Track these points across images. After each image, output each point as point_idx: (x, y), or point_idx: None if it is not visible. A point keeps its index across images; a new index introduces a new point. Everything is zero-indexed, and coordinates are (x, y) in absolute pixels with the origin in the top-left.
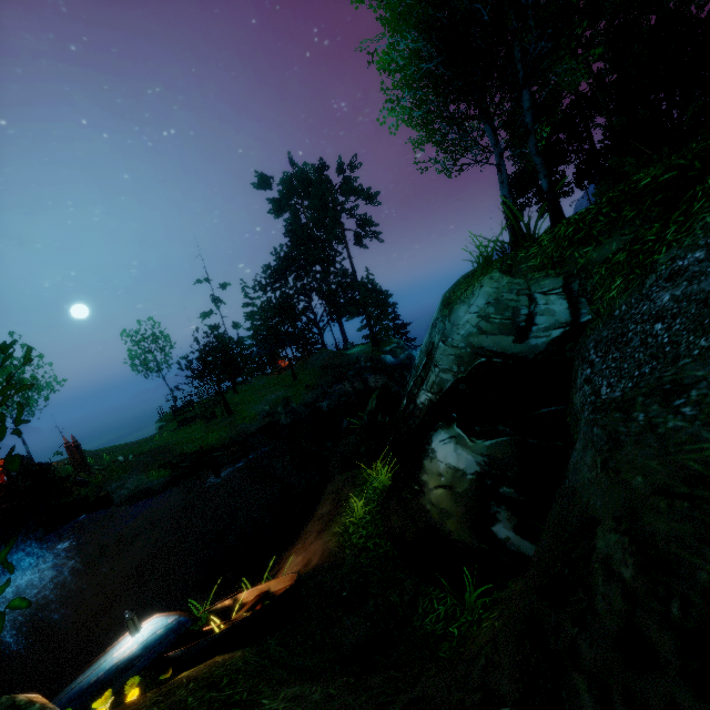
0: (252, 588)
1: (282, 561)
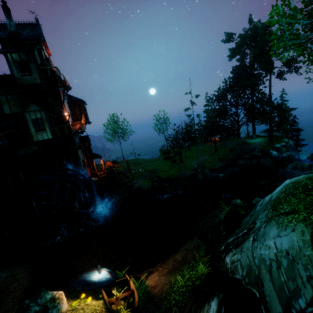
0: (133, 283)
1: (155, 268)
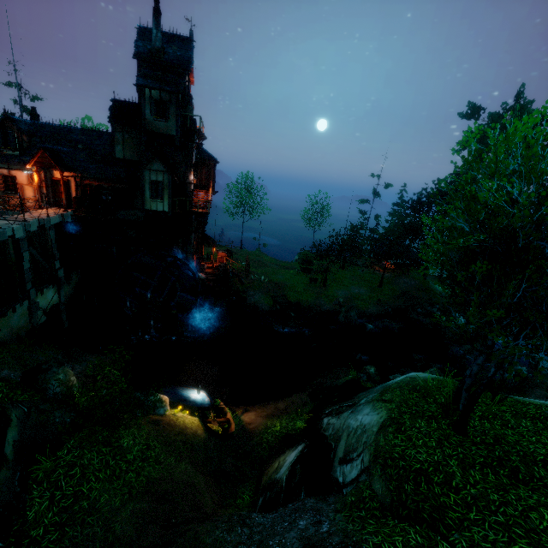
0: (230, 413)
1: (253, 408)
